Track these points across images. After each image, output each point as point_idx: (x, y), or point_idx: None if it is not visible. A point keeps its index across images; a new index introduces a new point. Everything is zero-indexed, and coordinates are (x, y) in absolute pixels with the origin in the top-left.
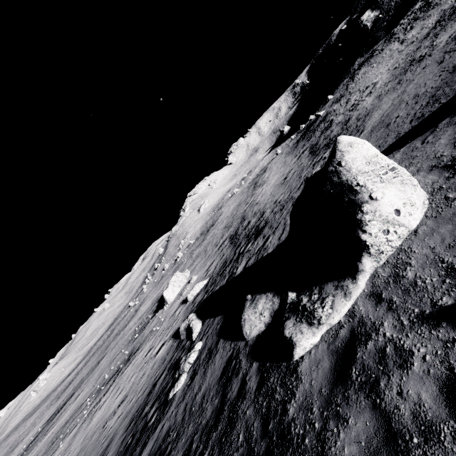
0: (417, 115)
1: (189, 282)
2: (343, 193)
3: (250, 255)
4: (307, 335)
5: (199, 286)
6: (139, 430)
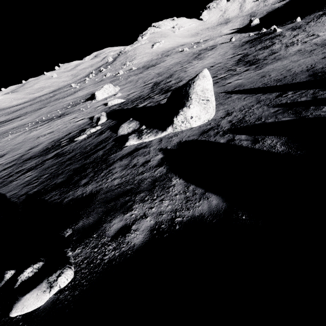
0: (268, 82)
1: (115, 95)
2: (185, 97)
3: (152, 101)
4: (134, 140)
5: (118, 101)
6: (55, 145)
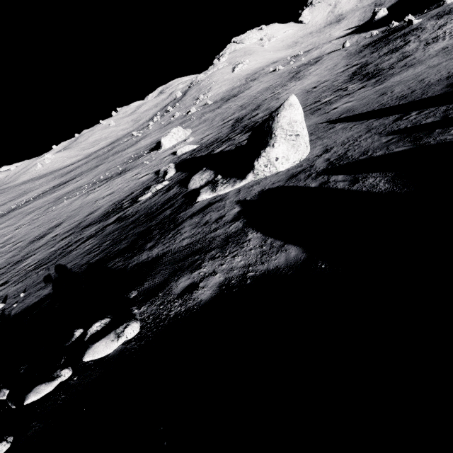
0: (388, 102)
1: (185, 141)
2: (268, 134)
3: (231, 144)
4: (207, 194)
5: (189, 147)
6: (117, 208)
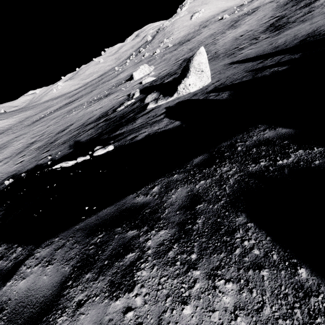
0: (267, 50)
1: (149, 74)
2: (187, 70)
3: (175, 77)
4: (152, 104)
5: (150, 79)
6: (104, 115)
